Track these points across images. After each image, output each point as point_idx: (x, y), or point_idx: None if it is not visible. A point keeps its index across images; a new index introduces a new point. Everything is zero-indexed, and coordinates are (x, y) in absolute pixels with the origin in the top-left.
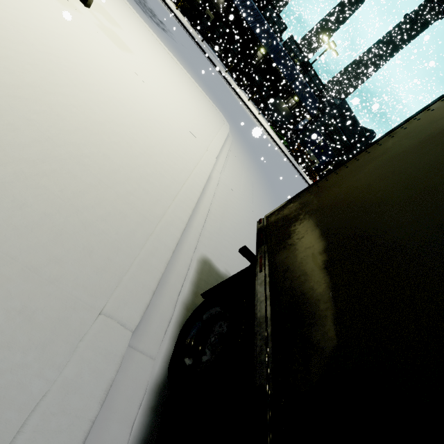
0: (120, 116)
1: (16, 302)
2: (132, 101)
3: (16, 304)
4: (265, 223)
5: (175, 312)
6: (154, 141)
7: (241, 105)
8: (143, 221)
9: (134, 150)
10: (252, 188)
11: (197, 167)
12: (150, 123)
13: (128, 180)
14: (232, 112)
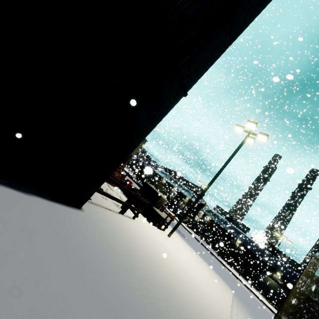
0: (190, 277)
1: None
2: (190, 271)
3: None
4: None
5: None
6: (202, 289)
7: (234, 278)
8: None
9: (198, 291)
10: None
11: (223, 308)
12: (198, 281)
13: (201, 302)
14: (230, 283)
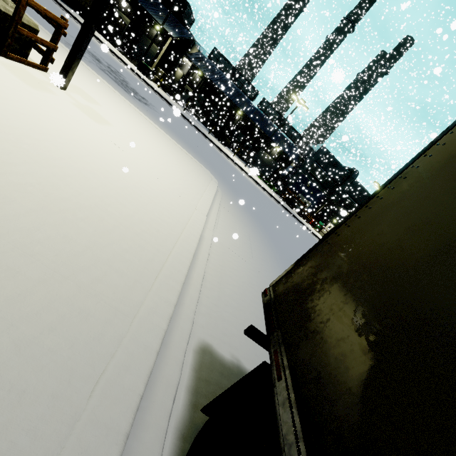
0: (91, 188)
1: None
2: (108, 170)
3: None
4: (272, 295)
5: (166, 450)
6: (133, 210)
7: (226, 160)
8: (115, 316)
9: (107, 223)
10: (250, 241)
11: (185, 230)
12: (129, 191)
13: (96, 263)
14: (219, 168)
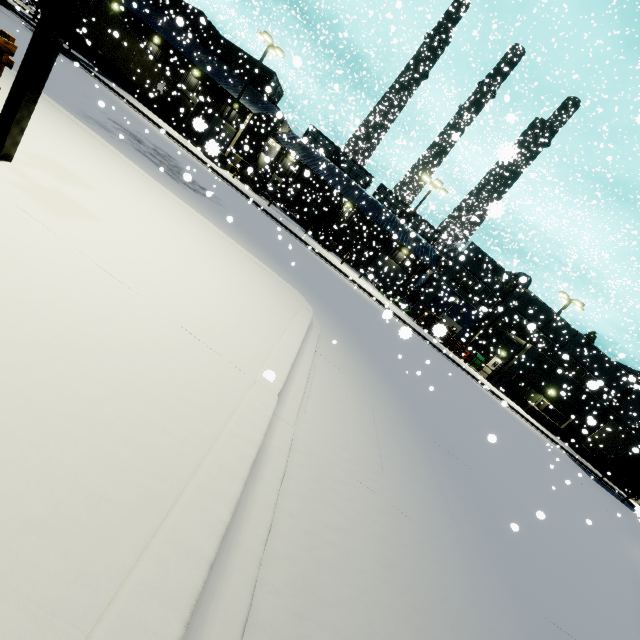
0: None
1: None
2: (8, 319)
3: None
4: None
5: None
6: (27, 438)
7: (331, 271)
8: None
9: None
10: (374, 424)
11: (205, 463)
12: (54, 369)
13: None
14: (318, 284)
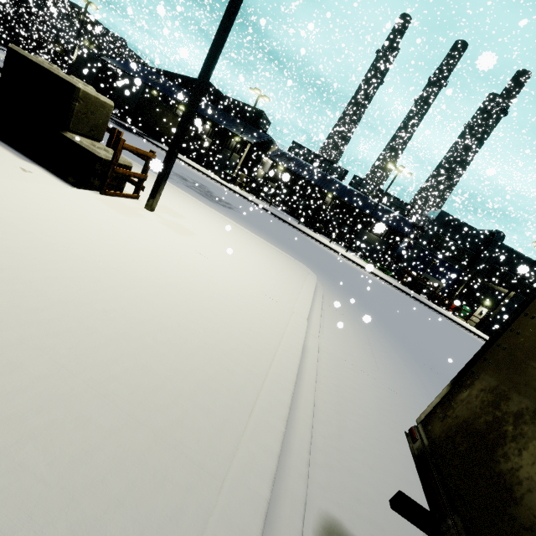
0: (174, 305)
1: None
2: (192, 282)
3: None
4: (425, 441)
5: None
6: (219, 324)
7: (323, 248)
8: (198, 479)
9: (190, 344)
10: (369, 345)
11: (282, 342)
12: (214, 301)
13: (176, 399)
14: (315, 259)
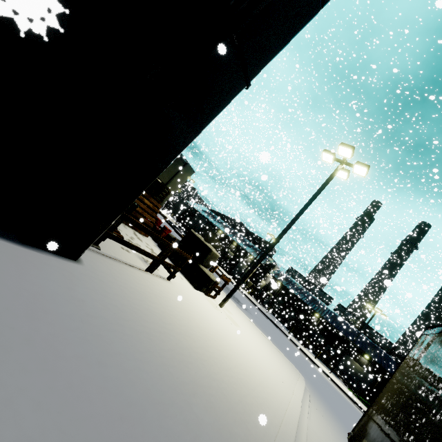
0: (246, 361)
1: (243, 430)
2: (248, 353)
3: (243, 431)
4: (352, 434)
5: None
6: (263, 378)
7: (308, 362)
8: (272, 423)
9: (256, 381)
10: None
11: (290, 403)
12: (258, 367)
13: (259, 397)
14: (303, 368)
